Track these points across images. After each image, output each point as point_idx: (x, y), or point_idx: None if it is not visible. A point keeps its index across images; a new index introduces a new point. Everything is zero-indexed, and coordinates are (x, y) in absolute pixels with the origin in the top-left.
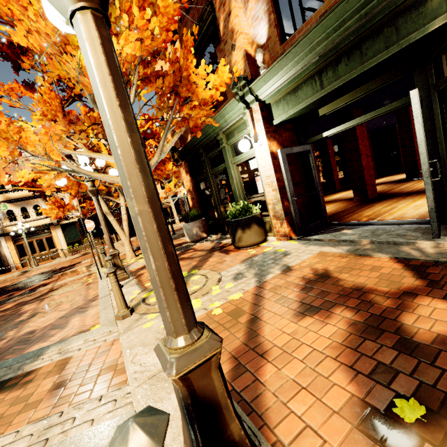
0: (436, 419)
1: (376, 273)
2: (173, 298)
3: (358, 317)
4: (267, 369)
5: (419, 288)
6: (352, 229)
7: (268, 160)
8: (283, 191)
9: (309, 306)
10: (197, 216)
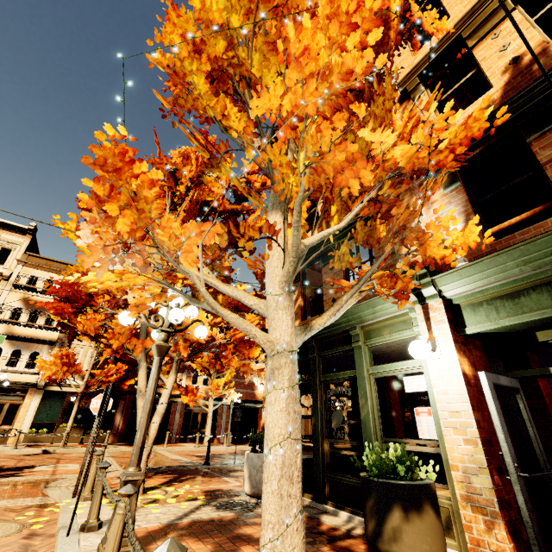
0: None
1: None
2: None
3: None
4: None
5: None
6: None
7: (457, 384)
8: (488, 450)
9: None
10: None
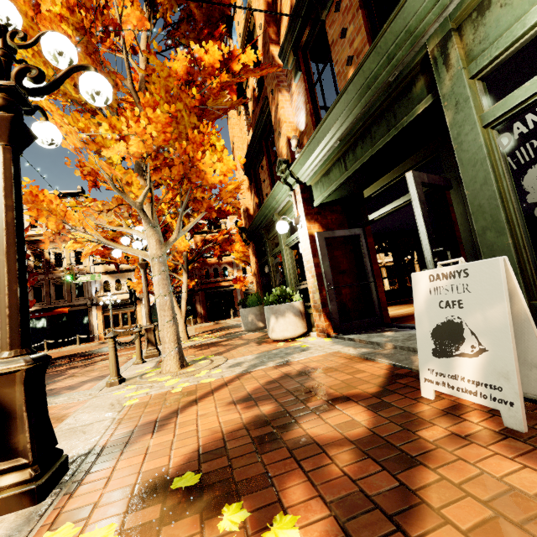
0: (201, 495)
1: (352, 377)
2: (5, 322)
3: (272, 412)
4: (146, 438)
5: (366, 395)
6: (397, 331)
7: (307, 244)
8: (322, 278)
9: (249, 397)
10: (255, 301)
